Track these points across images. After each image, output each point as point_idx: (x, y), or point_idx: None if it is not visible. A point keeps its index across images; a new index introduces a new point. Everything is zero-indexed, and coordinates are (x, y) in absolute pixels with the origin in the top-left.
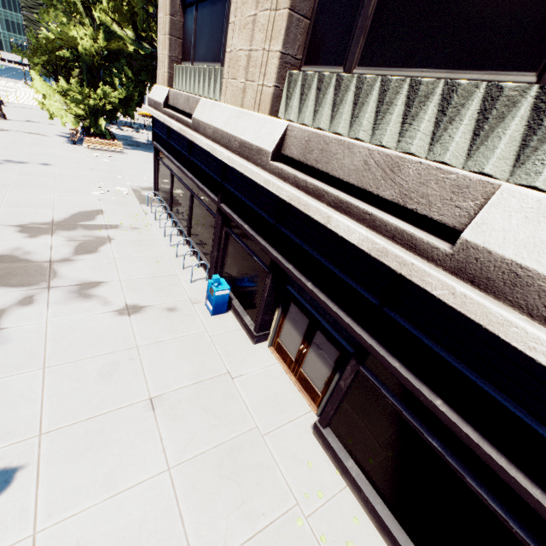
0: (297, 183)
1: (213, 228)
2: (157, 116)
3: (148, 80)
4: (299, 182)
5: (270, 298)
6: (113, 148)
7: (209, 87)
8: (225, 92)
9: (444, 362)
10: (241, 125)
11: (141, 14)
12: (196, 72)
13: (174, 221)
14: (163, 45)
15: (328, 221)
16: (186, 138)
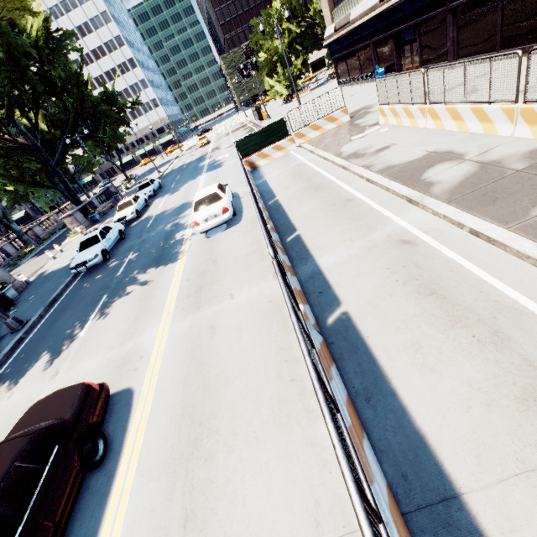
0: (387, 2)
1: (371, 58)
2: (333, 39)
3: (308, 45)
4: (387, 1)
5: (396, 53)
6: (305, 94)
7: (352, 5)
8: (359, 0)
9: (423, 6)
10: (368, 4)
11: (298, 9)
12: (344, 5)
13: (353, 82)
14: (325, 8)
15: (394, 2)
16: (349, 35)
